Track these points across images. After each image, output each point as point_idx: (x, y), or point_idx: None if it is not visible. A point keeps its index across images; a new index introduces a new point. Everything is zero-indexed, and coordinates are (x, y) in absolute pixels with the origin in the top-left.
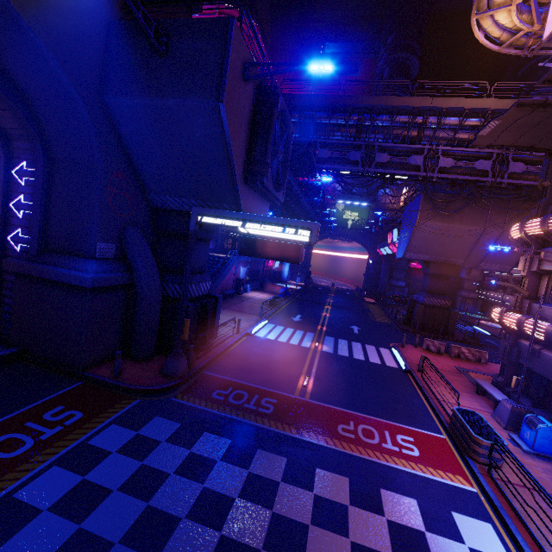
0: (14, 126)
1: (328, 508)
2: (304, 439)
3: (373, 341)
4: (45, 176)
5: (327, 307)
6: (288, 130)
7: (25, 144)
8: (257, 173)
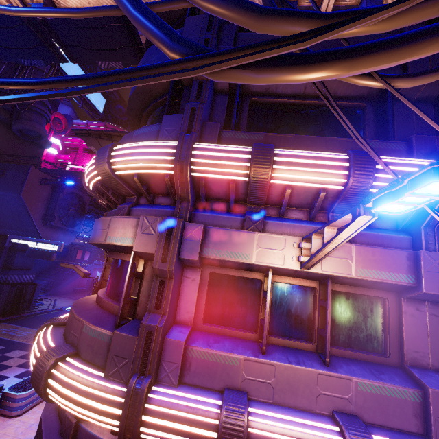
0: None
1: (4, 357)
2: (27, 343)
3: None
4: None
5: None
6: (83, 199)
7: None
8: (50, 220)
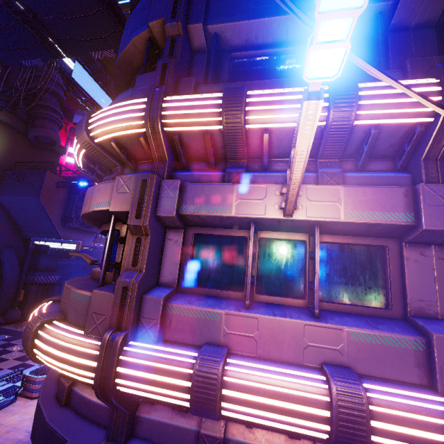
0: None
1: None
2: None
3: None
4: None
5: None
6: None
7: None
8: (68, 221)
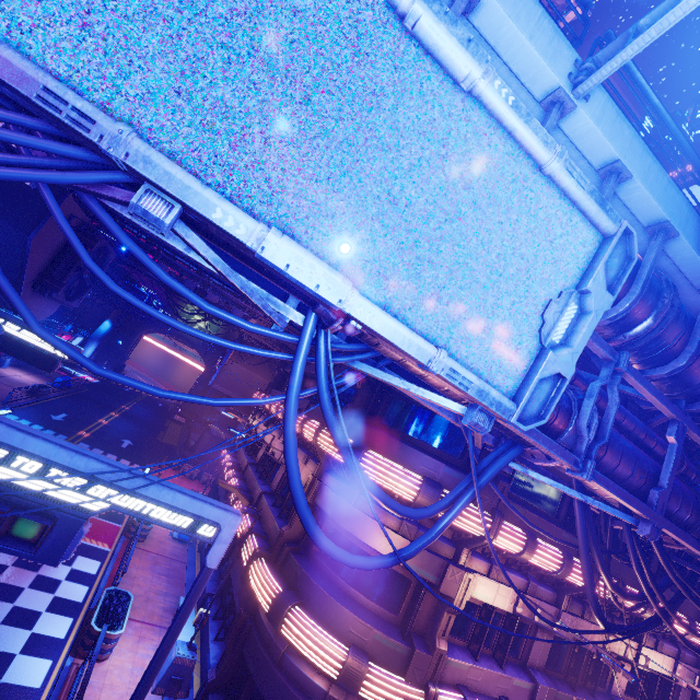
0: None
1: None
2: None
3: (135, 458)
4: None
5: (113, 414)
6: (107, 256)
7: None
8: (49, 286)
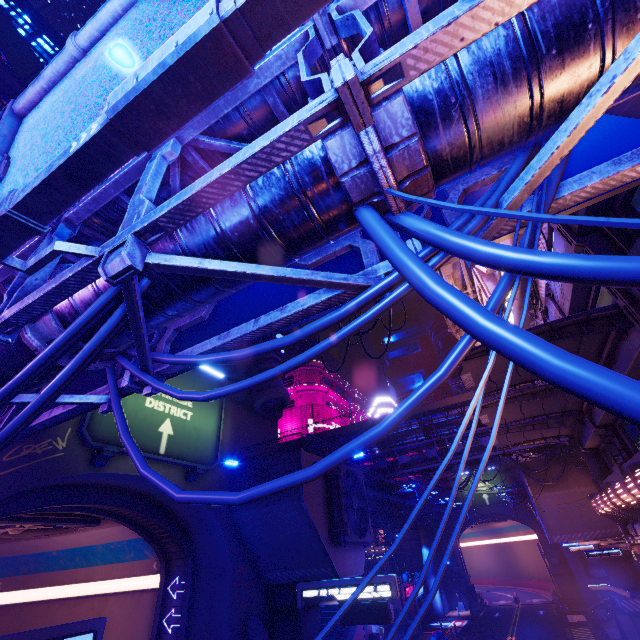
0: (175, 550)
1: None
2: None
3: None
4: (191, 586)
5: None
6: (357, 477)
7: (180, 561)
8: (340, 533)
